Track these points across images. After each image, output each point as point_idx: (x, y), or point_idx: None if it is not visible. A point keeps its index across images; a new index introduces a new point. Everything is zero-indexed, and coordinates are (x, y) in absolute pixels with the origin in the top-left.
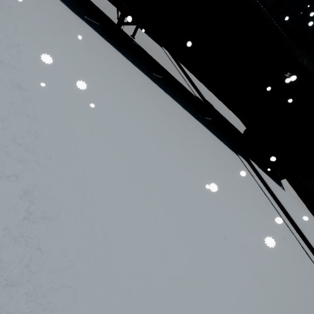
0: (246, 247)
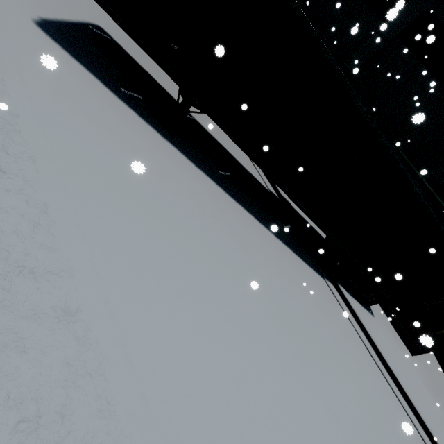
0: (355, 443)
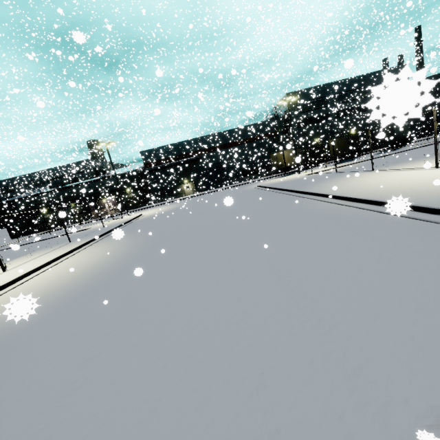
0: None
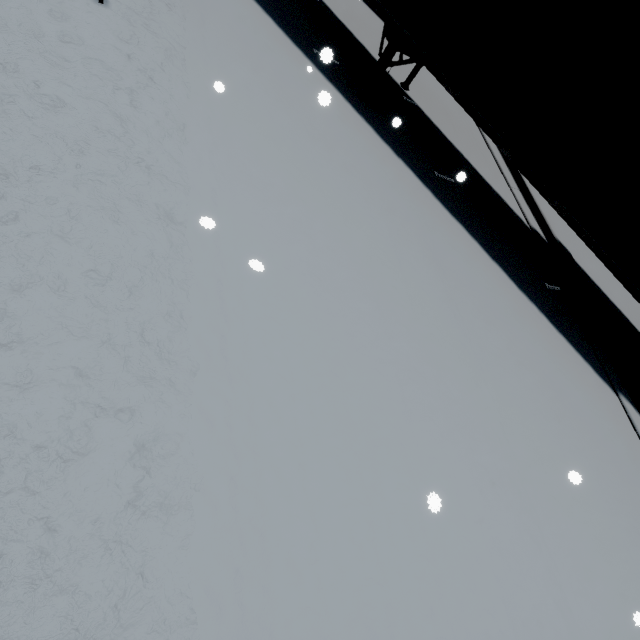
0: None
